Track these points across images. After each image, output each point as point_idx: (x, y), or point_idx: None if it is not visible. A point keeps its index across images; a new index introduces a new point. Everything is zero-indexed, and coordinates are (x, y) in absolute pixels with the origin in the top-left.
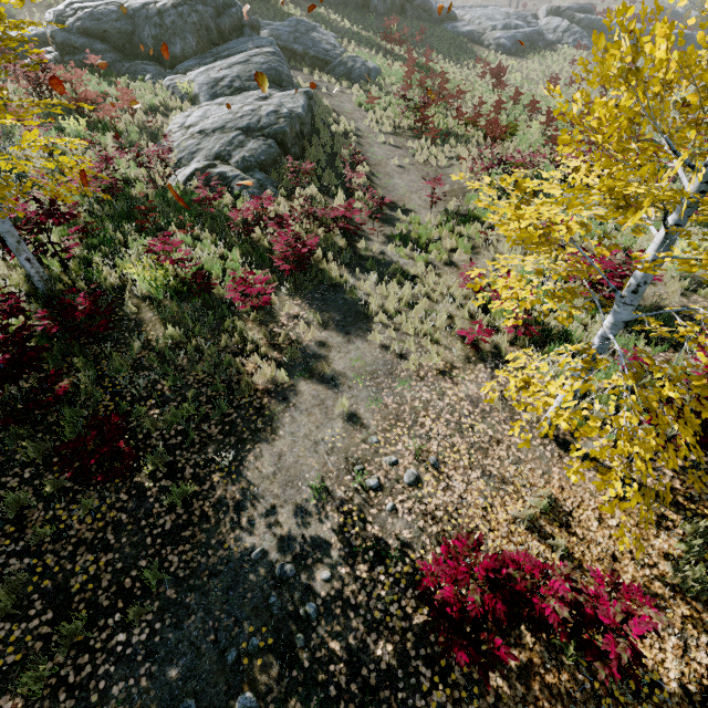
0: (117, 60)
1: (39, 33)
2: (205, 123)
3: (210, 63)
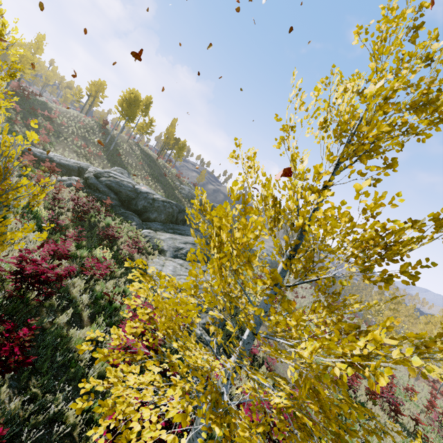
0: (118, 205)
1: (70, 164)
2: (179, 280)
3: (171, 233)
